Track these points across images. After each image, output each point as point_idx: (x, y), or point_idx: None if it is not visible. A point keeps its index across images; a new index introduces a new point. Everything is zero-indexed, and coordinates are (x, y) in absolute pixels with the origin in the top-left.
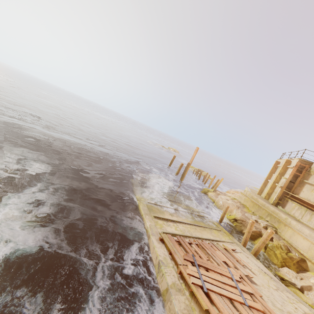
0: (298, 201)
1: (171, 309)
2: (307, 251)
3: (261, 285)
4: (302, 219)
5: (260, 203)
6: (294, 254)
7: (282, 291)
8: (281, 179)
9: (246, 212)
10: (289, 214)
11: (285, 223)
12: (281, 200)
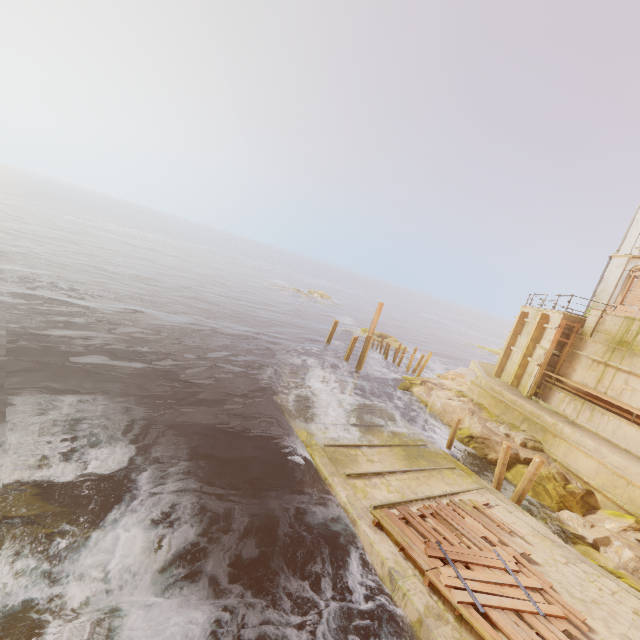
0: (568, 388)
1: None
2: (594, 477)
3: (544, 563)
4: (579, 419)
5: (508, 400)
6: (575, 485)
7: (575, 562)
8: (537, 349)
9: (487, 421)
10: (557, 412)
11: (554, 432)
12: (541, 388)
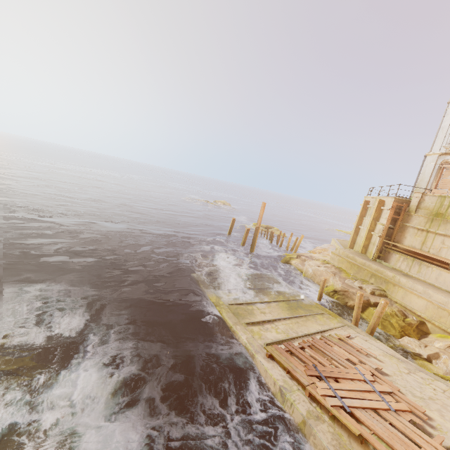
0: (402, 251)
1: (317, 444)
2: (424, 312)
3: (392, 374)
4: (411, 272)
5: (359, 263)
6: (411, 318)
7: (415, 372)
8: (377, 225)
9: (345, 279)
10: (395, 268)
11: (394, 283)
12: (382, 253)
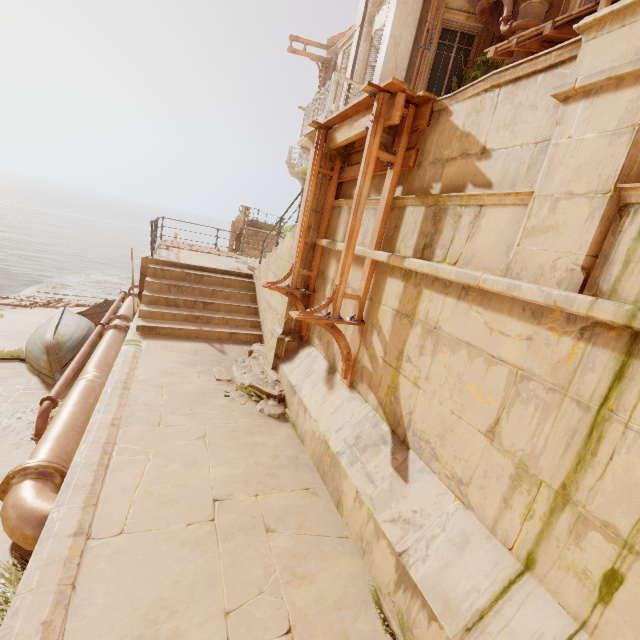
0: None
1: None
2: None
3: None
4: None
5: None
6: None
7: None
8: None
9: None
10: None
11: None
12: None
